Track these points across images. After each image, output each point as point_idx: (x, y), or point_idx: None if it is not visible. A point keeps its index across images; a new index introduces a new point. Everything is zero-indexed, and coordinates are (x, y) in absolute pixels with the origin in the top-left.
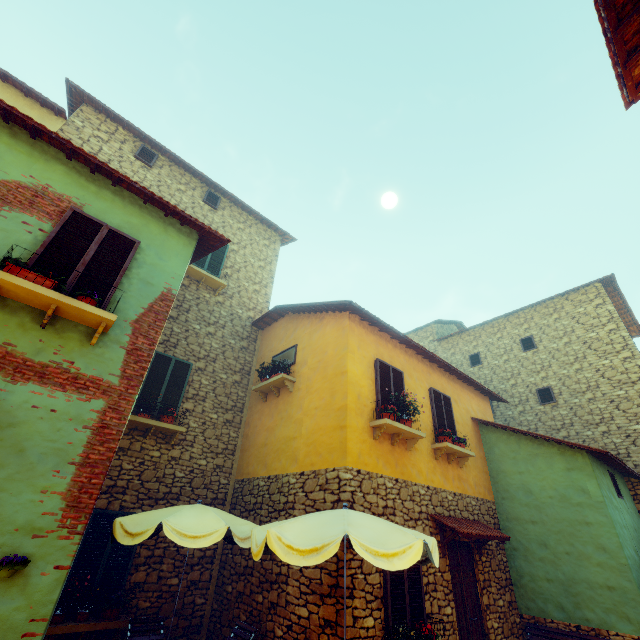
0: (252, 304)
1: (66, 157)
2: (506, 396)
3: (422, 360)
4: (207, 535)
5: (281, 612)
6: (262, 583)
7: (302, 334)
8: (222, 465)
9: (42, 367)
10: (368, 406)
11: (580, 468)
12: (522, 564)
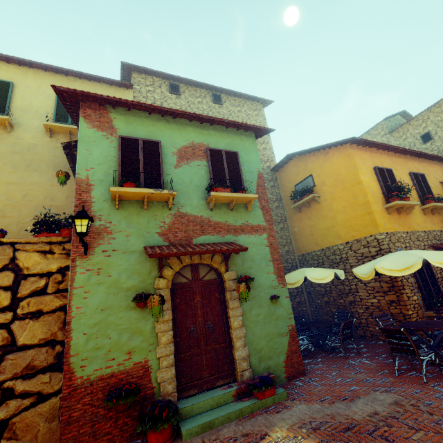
0: (265, 158)
1: (189, 121)
2: None
3: (399, 156)
4: (326, 277)
5: (359, 303)
6: (340, 295)
7: (313, 167)
8: (288, 250)
9: (240, 227)
10: (379, 197)
11: None
12: None
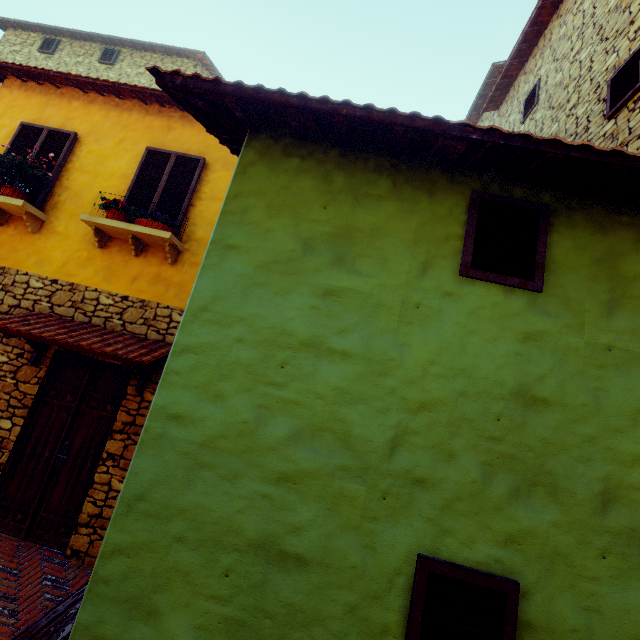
0: None
1: None
2: None
3: (160, 112)
4: None
5: None
6: None
7: None
8: None
9: None
10: None
11: None
12: None
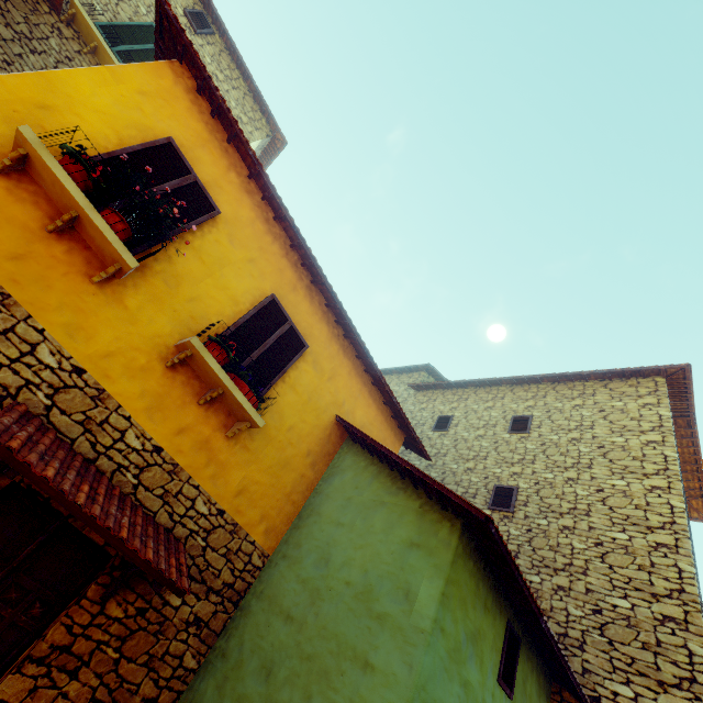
0: None
1: None
2: (451, 480)
3: (296, 265)
4: None
5: None
6: None
7: None
8: None
9: None
10: (54, 139)
11: (432, 549)
12: (208, 691)
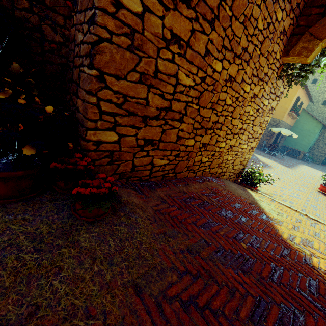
0: None
1: None
2: (313, 98)
3: (305, 93)
4: None
5: None
6: None
7: None
8: None
9: None
10: (290, 108)
11: (318, 127)
12: (289, 138)
